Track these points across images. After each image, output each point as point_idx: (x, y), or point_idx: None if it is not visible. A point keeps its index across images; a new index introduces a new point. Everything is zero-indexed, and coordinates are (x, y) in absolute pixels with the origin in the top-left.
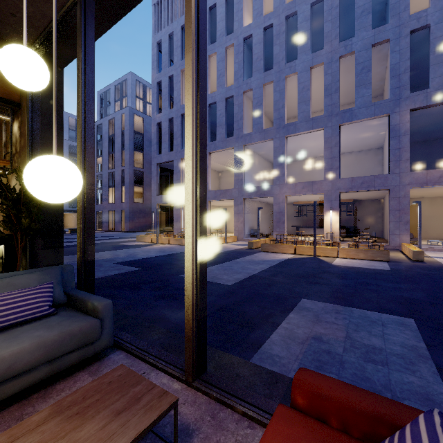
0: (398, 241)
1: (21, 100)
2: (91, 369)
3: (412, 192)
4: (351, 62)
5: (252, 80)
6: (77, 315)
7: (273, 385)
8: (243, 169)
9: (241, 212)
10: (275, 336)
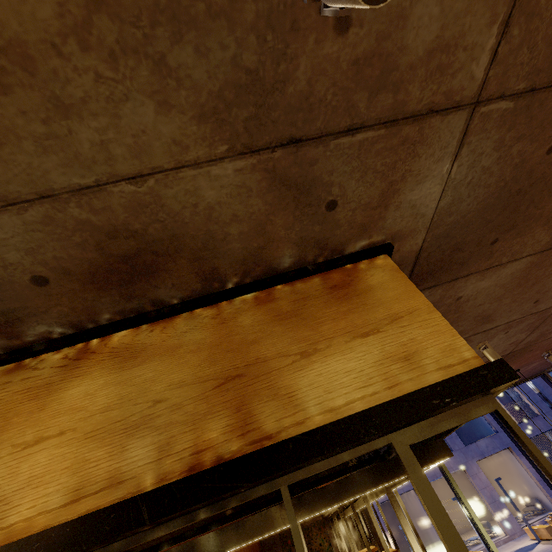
0: None
1: None
2: None
3: None
4: None
5: None
6: None
7: None
8: None
9: None
10: None
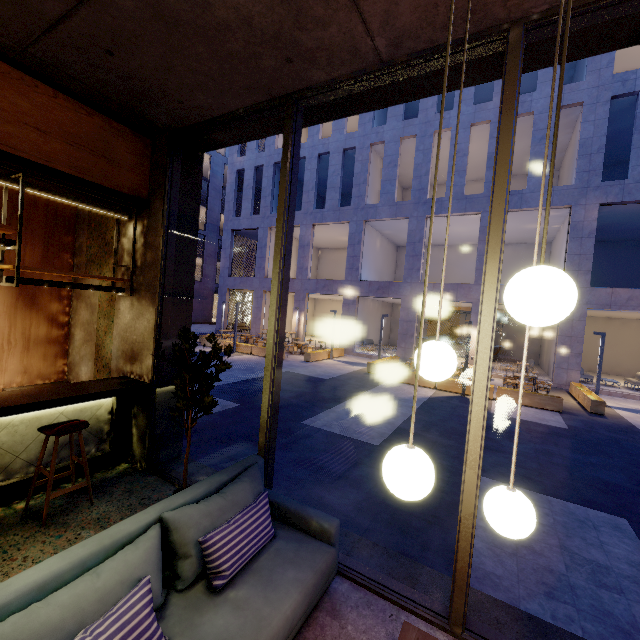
0: (565, 377)
1: (151, 198)
2: (326, 607)
3: (587, 312)
4: (526, 125)
5: (385, 129)
6: (303, 538)
7: (546, 638)
8: (360, 255)
9: (352, 315)
10: (477, 541)
